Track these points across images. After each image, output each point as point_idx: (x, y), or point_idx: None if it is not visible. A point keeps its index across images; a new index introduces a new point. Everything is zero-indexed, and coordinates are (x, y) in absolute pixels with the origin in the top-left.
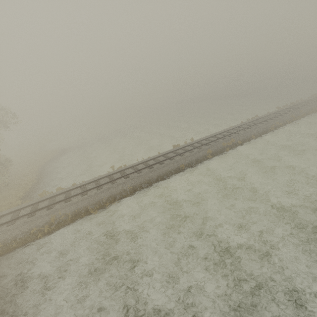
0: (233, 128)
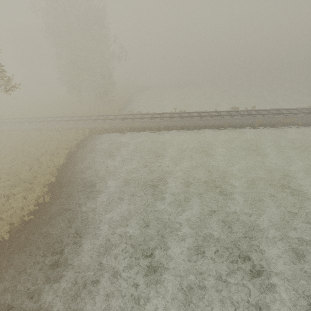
0: (309, 108)
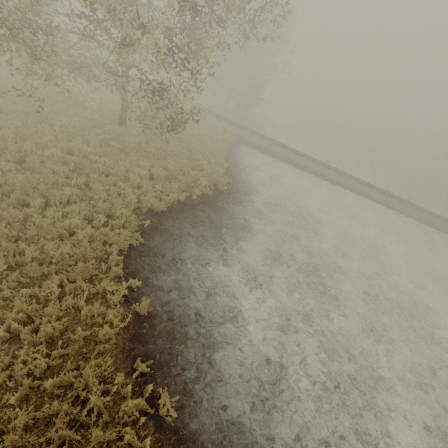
0: None
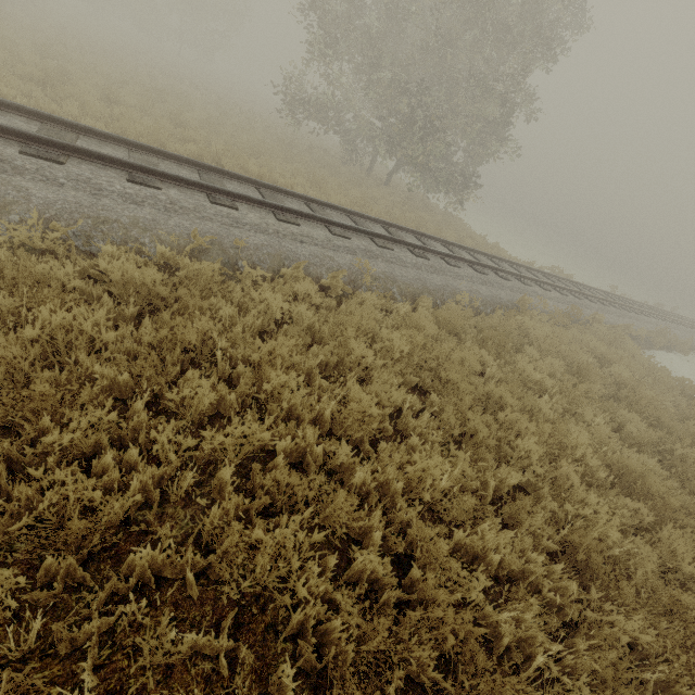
0: None
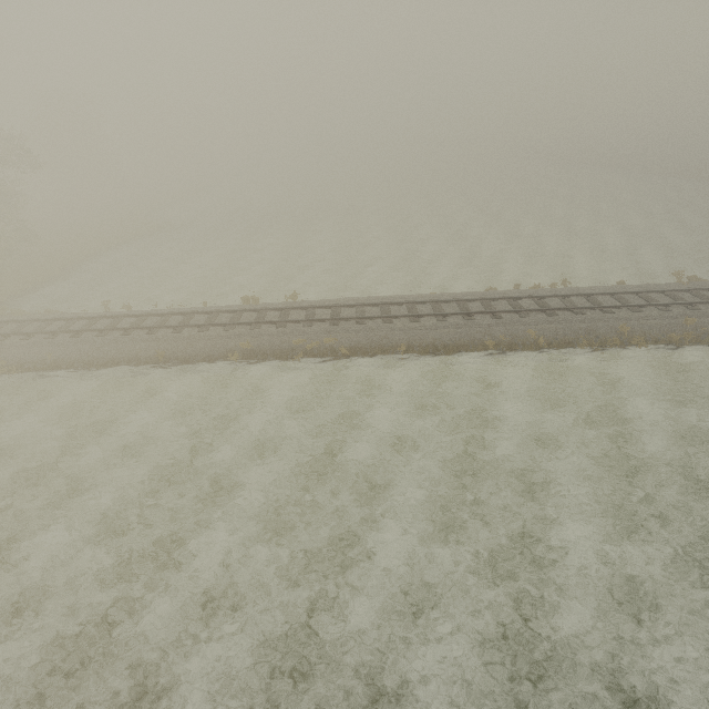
0: (411, 302)
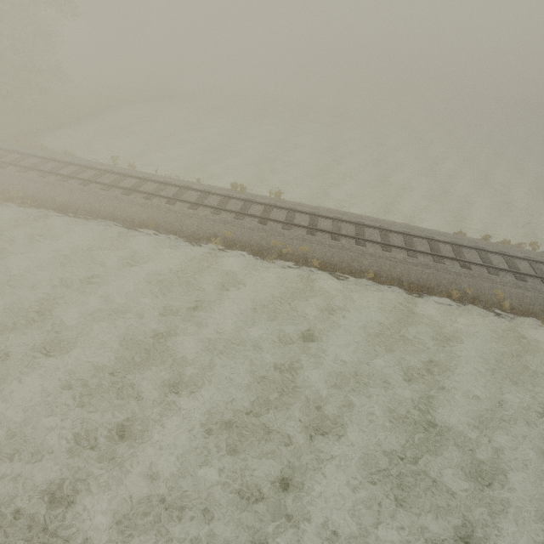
0: (385, 229)
